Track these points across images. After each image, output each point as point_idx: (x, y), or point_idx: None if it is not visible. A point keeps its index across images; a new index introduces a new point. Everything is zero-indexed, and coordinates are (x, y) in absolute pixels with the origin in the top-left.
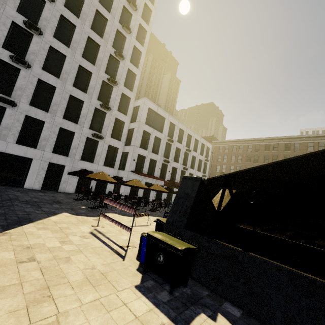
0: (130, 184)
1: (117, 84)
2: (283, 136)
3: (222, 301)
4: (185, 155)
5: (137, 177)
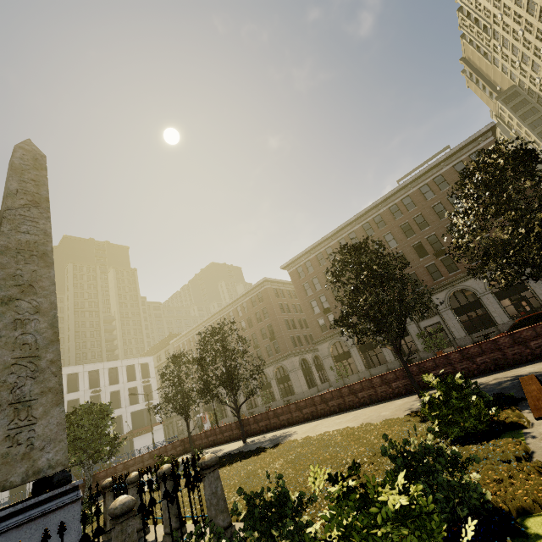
0: None
1: None
2: (217, 310)
3: None
4: (94, 399)
5: None
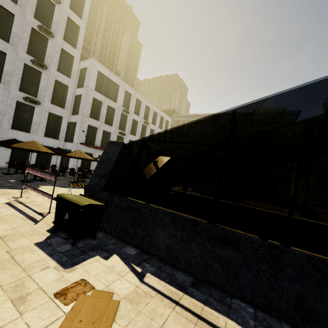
0: (71, 155)
1: (53, 35)
2: None
3: (125, 246)
4: (143, 127)
5: (89, 150)
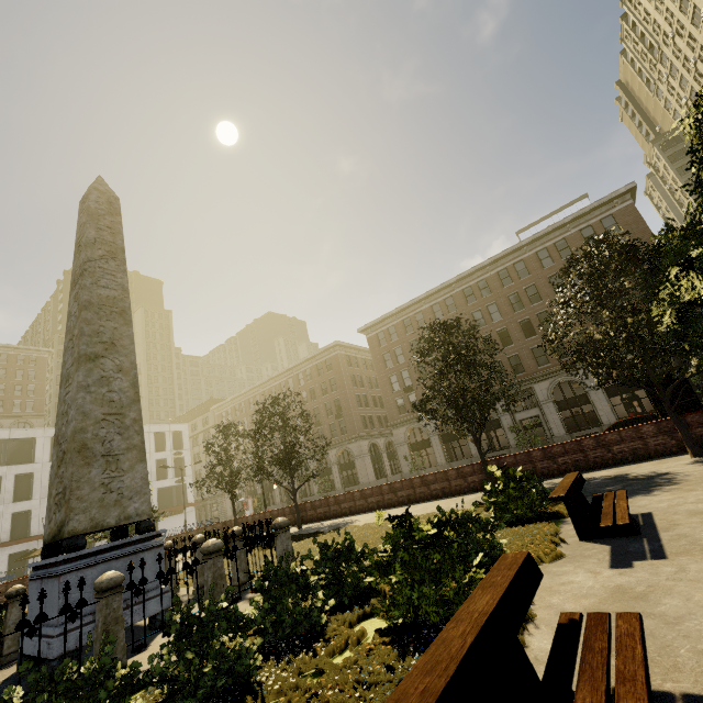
0: None
1: None
2: (273, 375)
3: None
4: None
5: None
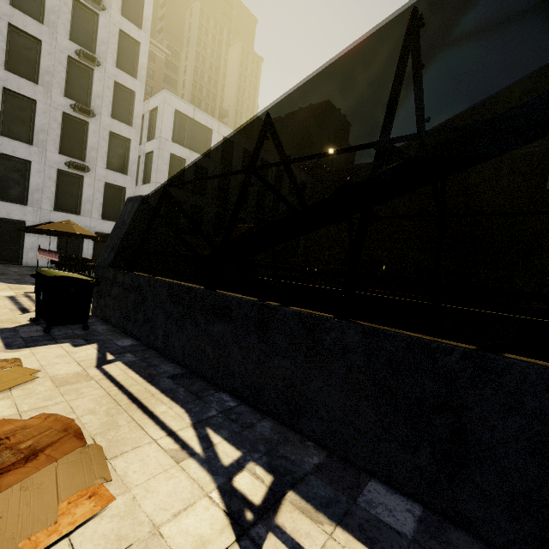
0: None
1: (99, 62)
2: None
3: (123, 338)
4: (259, 196)
5: None
